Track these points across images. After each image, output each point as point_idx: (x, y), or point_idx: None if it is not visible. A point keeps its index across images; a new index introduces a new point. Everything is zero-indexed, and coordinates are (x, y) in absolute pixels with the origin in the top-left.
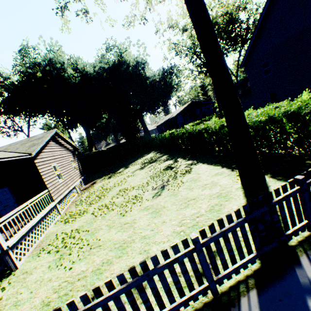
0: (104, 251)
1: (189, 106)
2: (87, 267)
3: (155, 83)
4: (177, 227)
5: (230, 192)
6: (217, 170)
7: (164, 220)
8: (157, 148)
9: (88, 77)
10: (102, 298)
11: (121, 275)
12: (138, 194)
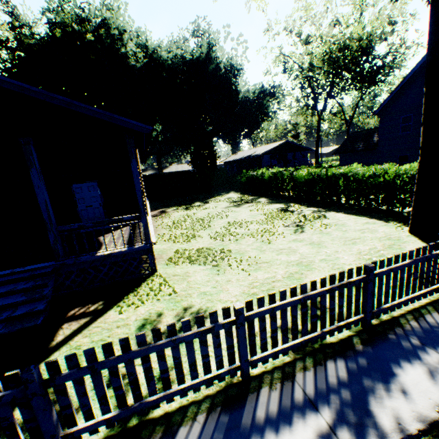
0: (279, 266)
1: (281, 145)
2: (273, 275)
3: (245, 102)
4: (360, 255)
5: (401, 237)
6: (365, 220)
7: (335, 250)
8: (236, 189)
9: (161, 64)
10: (400, 264)
11: (412, 251)
12: (267, 228)
